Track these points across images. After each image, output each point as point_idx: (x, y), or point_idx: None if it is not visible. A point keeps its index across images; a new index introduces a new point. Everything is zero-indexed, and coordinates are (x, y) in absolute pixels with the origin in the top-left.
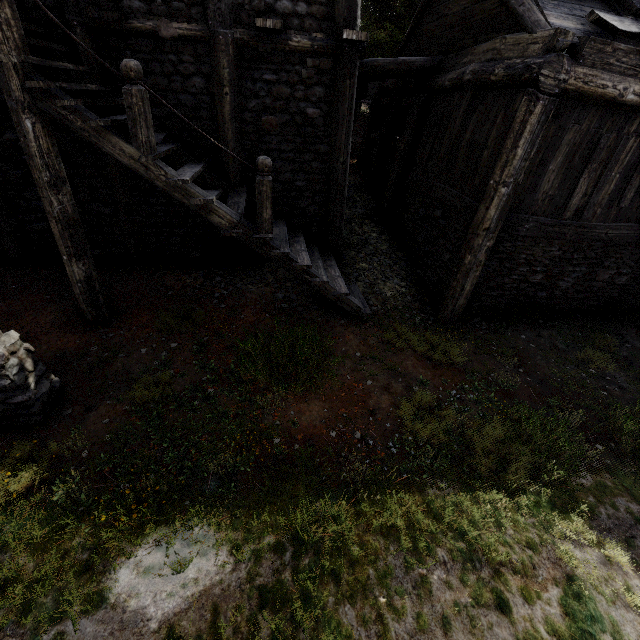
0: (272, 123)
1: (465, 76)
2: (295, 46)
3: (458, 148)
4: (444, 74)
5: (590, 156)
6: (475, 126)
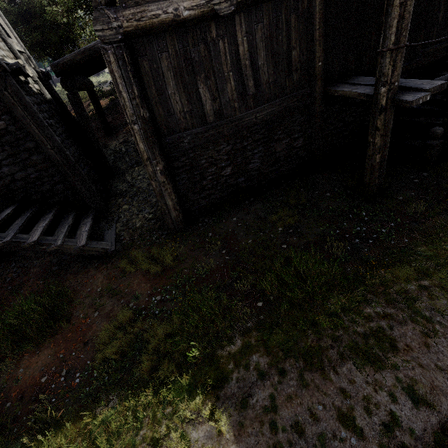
0: None
1: None
2: None
3: None
4: None
5: (194, 70)
6: None
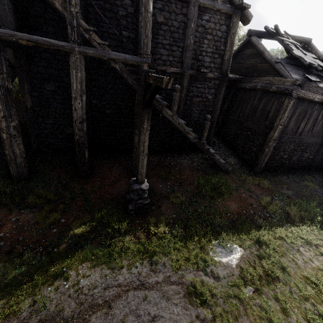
0: (196, 101)
1: (257, 87)
2: (208, 76)
3: (256, 110)
4: (244, 83)
5: (304, 116)
6: (264, 104)
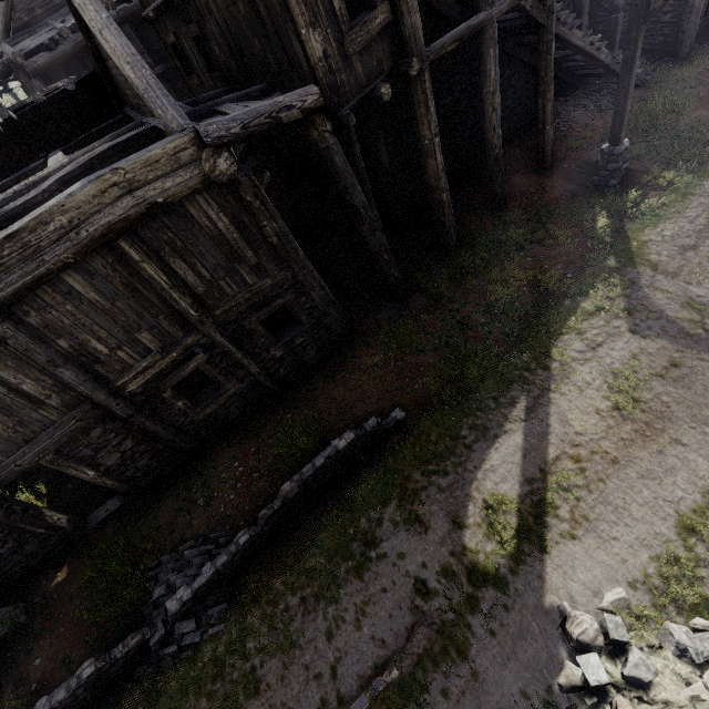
0: None
1: None
2: None
3: None
4: None
5: None
6: None
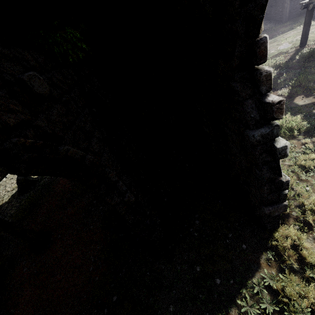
0: None
1: None
2: None
3: None
4: None
5: None
6: None
